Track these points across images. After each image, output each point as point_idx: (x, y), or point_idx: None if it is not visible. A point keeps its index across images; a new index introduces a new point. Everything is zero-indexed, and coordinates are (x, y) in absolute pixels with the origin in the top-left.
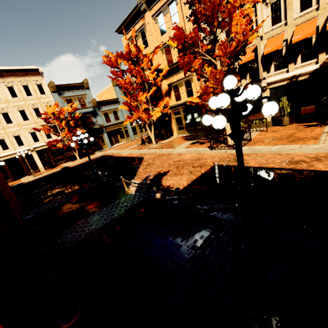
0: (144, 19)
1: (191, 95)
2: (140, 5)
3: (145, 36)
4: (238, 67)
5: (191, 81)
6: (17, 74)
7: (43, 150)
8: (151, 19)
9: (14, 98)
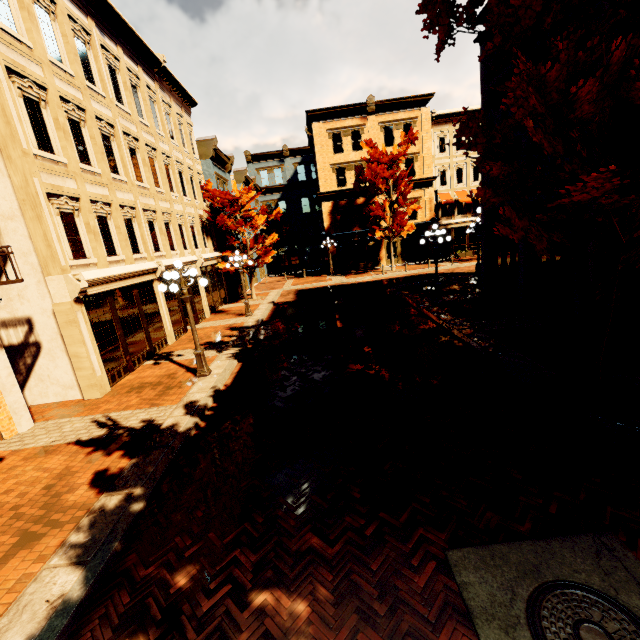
0: (364, 120)
1: (413, 219)
2: (370, 105)
3: (359, 137)
4: (464, 202)
5: (419, 204)
6: (175, 95)
7: (202, 271)
8: (375, 125)
9: (172, 140)
